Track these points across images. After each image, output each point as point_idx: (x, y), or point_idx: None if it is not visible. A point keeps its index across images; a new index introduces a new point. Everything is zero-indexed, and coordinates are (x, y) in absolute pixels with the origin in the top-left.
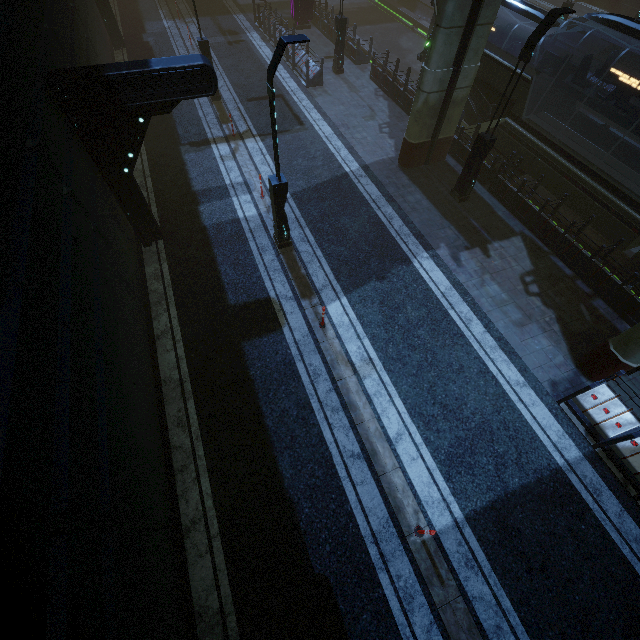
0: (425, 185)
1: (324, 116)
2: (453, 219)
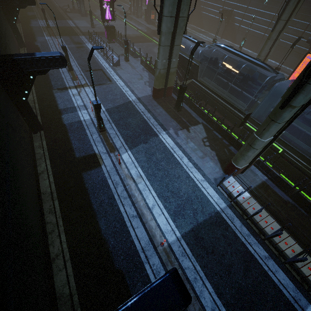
0: (164, 105)
1: (120, 78)
2: (175, 118)
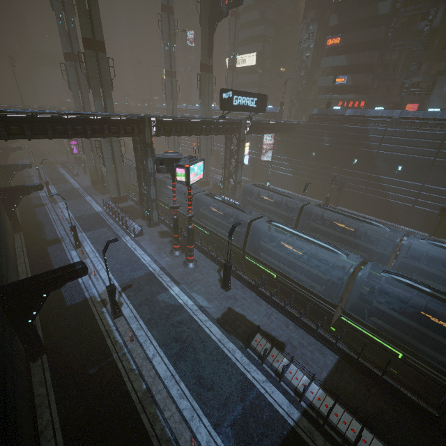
0: (97, 188)
1: (76, 181)
2: (100, 192)
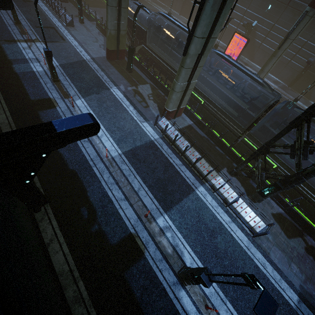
0: (117, 66)
1: (75, 38)
2: (126, 78)
